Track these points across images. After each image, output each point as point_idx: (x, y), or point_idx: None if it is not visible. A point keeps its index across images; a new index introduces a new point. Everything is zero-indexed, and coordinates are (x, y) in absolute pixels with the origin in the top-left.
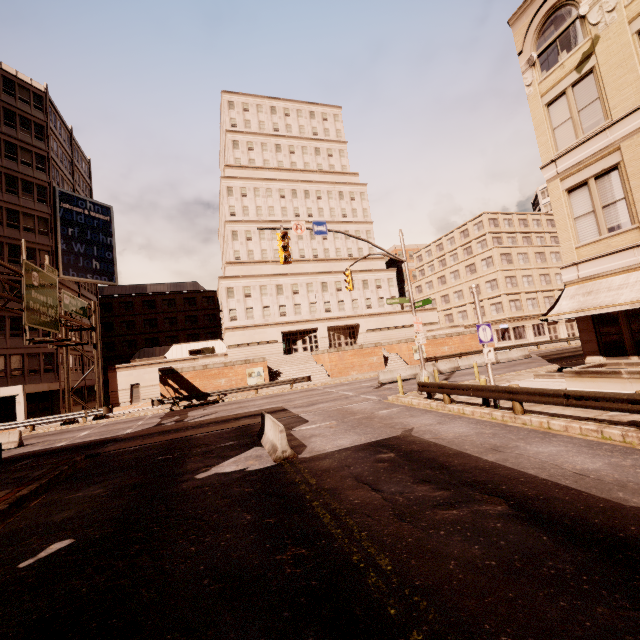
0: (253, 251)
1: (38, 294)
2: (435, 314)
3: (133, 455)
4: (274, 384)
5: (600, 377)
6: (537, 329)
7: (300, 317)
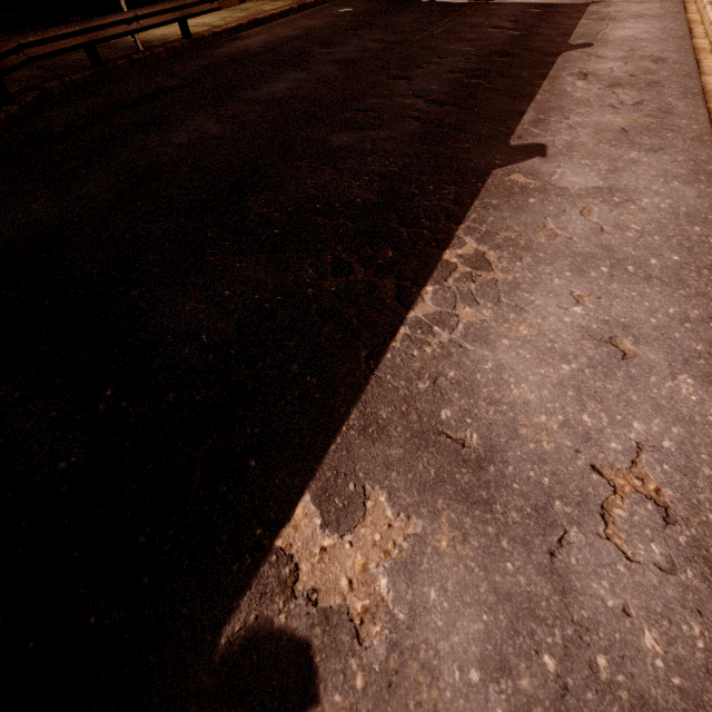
0: None
1: None
2: None
3: None
4: None
5: None
6: None
7: None
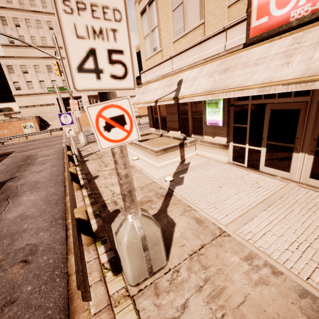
0: (23, 36)
1: None
2: None
3: None
4: (38, 133)
5: (129, 144)
6: None
7: None
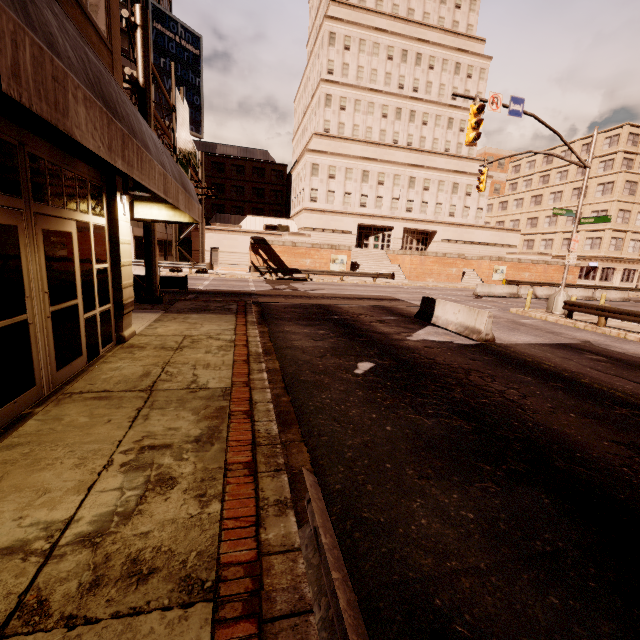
0: (344, 124)
1: (181, 132)
2: (517, 237)
3: (301, 310)
4: (359, 274)
5: None
6: (627, 275)
7: (379, 212)
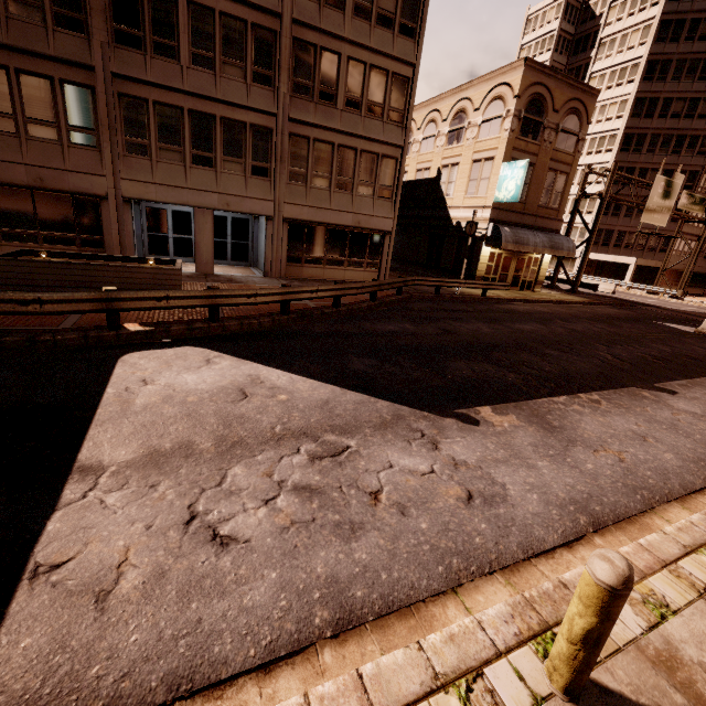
0: None
1: (658, 199)
2: None
3: (649, 312)
4: None
5: None
6: None
7: None
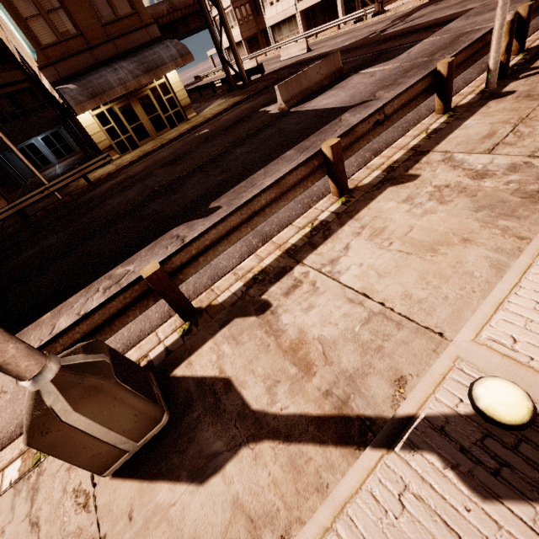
0: None
1: None
2: None
3: None
4: None
5: None
6: None
7: None
